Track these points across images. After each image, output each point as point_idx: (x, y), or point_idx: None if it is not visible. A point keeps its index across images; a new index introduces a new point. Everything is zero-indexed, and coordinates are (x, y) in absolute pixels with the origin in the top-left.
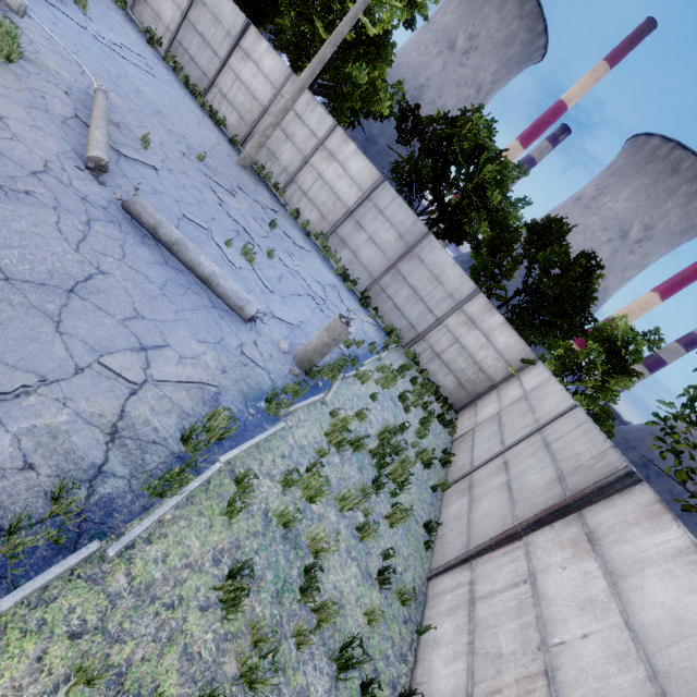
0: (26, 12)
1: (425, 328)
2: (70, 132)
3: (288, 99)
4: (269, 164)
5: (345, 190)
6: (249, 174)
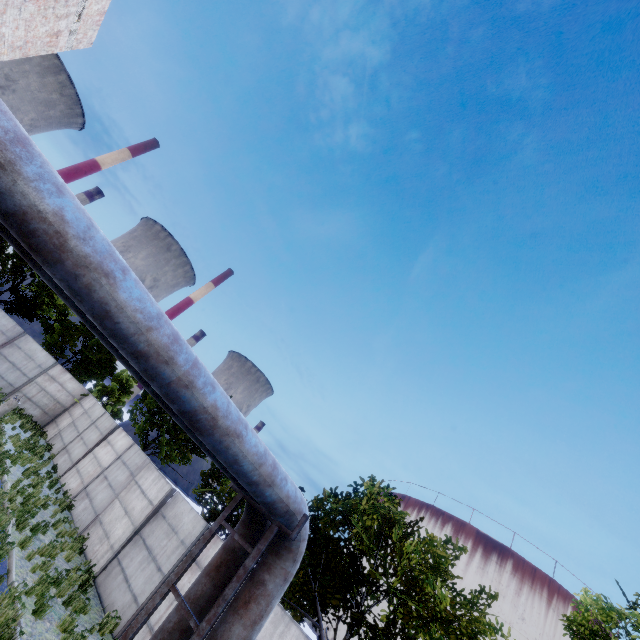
0: None
1: (21, 385)
2: None
3: None
4: None
5: None
6: None
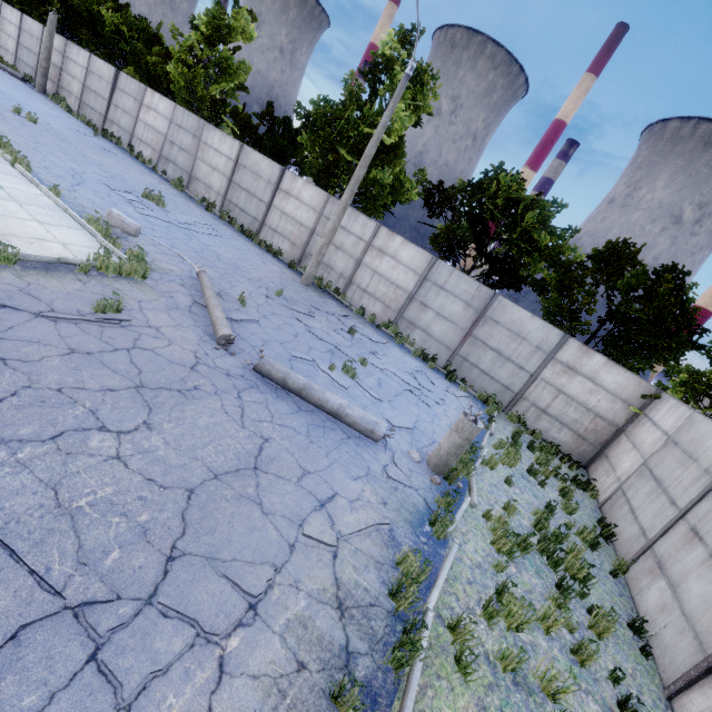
0: (140, 233)
1: (520, 386)
2: (196, 318)
3: (335, 220)
4: (326, 275)
5: (402, 277)
6: (313, 290)
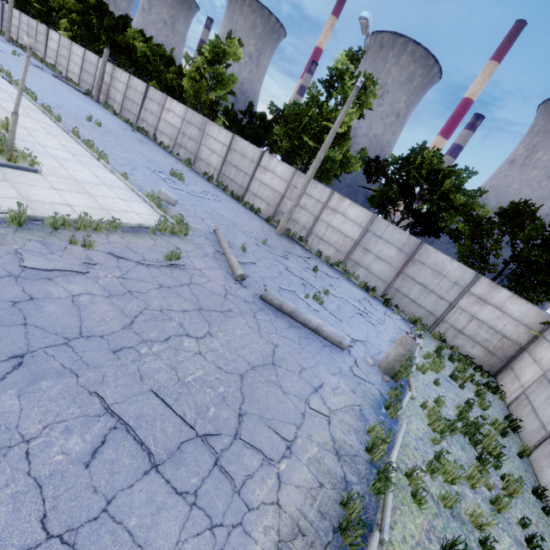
0: (177, 203)
1: (441, 312)
2: (219, 262)
3: (301, 189)
4: (292, 227)
5: (349, 229)
6: (284, 238)
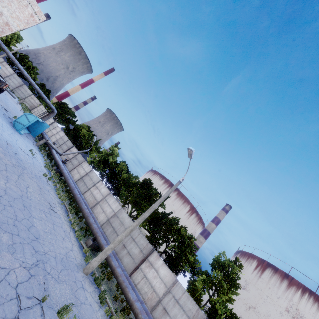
0: None
1: (24, 98)
2: None
3: None
4: None
5: (7, 72)
6: None
